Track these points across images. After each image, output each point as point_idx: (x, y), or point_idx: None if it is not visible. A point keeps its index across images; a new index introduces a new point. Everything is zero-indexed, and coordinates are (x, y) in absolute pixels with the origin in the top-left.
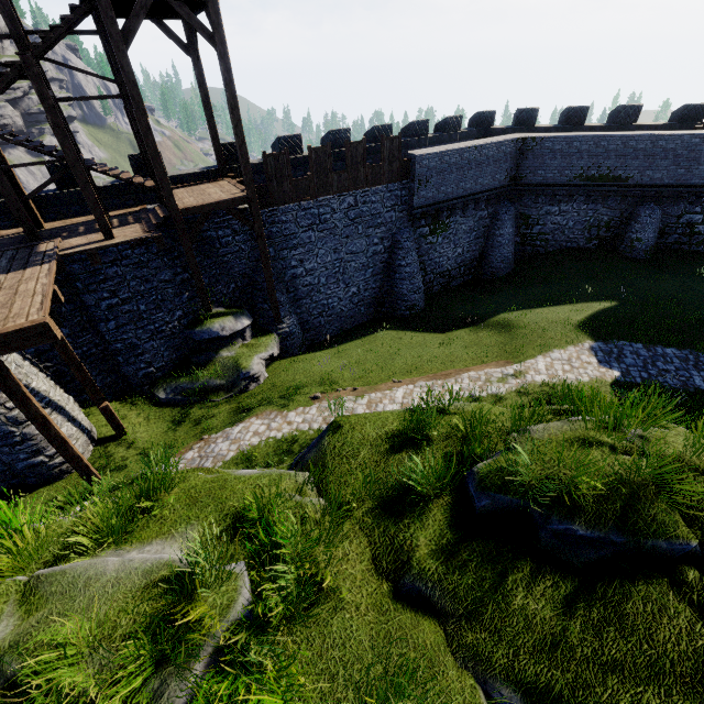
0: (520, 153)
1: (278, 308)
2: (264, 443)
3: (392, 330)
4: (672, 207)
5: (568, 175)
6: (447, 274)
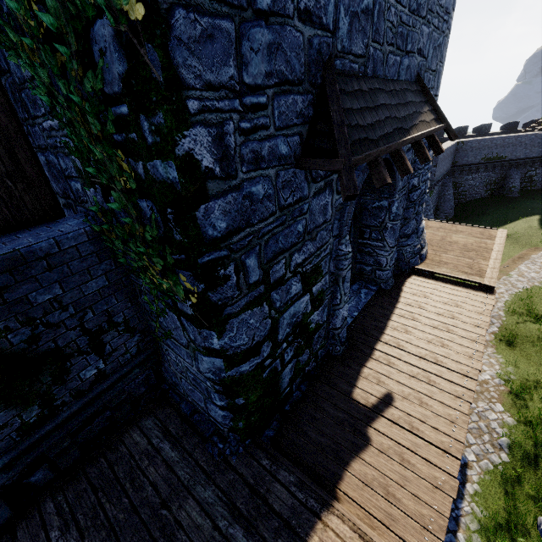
0: (456, 150)
1: None
2: (508, 304)
3: None
4: (522, 169)
5: (478, 159)
6: None
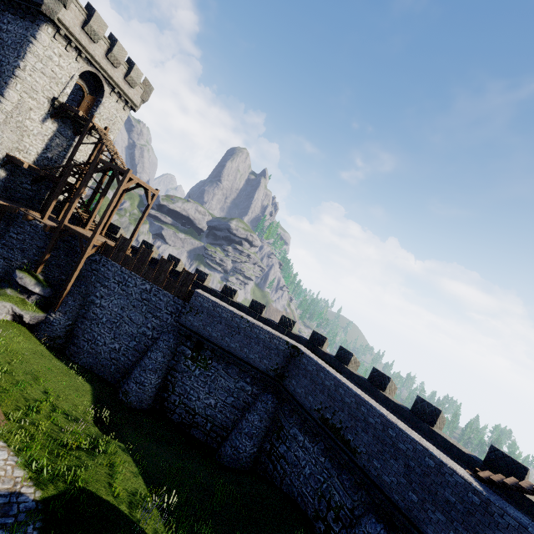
0: (291, 357)
1: (60, 302)
2: None
3: (91, 388)
4: None
5: (313, 403)
6: (192, 413)
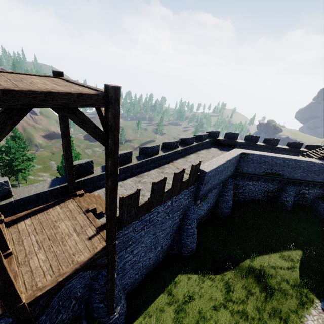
0: (240, 159)
1: (114, 306)
2: None
3: (183, 274)
4: (297, 186)
5: (259, 171)
6: (201, 217)
